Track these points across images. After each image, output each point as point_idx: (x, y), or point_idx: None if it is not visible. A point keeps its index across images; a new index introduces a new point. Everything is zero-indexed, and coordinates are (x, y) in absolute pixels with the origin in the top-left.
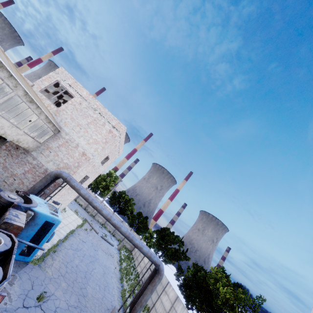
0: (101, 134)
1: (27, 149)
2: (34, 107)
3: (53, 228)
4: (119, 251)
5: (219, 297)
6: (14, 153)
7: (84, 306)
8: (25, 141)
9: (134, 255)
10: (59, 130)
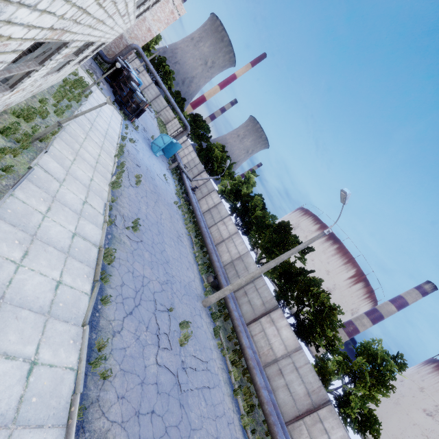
0: (164, 13)
1: None
2: None
3: (139, 87)
4: (157, 119)
5: (214, 154)
6: None
7: (149, 130)
8: None
9: (167, 128)
10: None
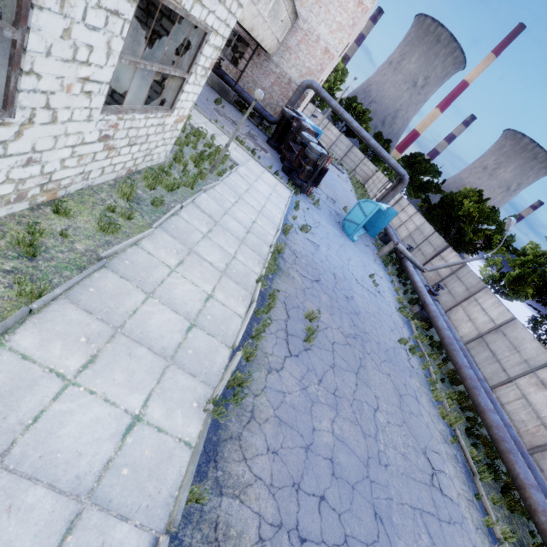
0: (347, 11)
1: (268, 55)
2: (288, 2)
3: (318, 138)
4: (351, 181)
5: (462, 210)
6: (257, 62)
7: (339, 199)
8: (273, 46)
9: (367, 188)
10: (296, 18)
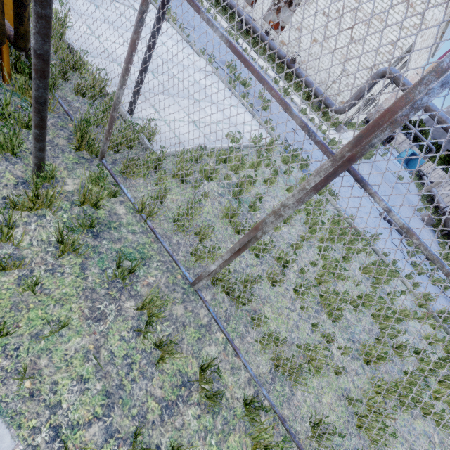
0: None
1: None
2: None
3: None
4: None
5: None
6: None
7: None
8: None
9: None
10: None
